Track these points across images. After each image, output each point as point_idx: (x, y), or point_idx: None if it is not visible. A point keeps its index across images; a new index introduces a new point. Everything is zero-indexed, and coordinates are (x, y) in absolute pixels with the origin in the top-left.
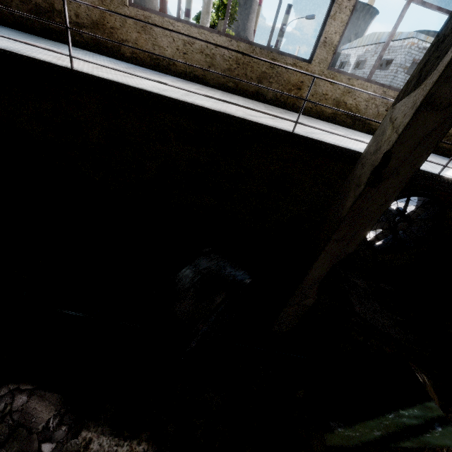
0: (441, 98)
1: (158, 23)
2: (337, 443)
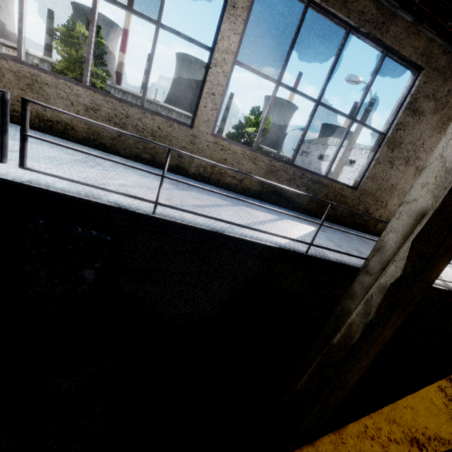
0: None
1: None
2: None
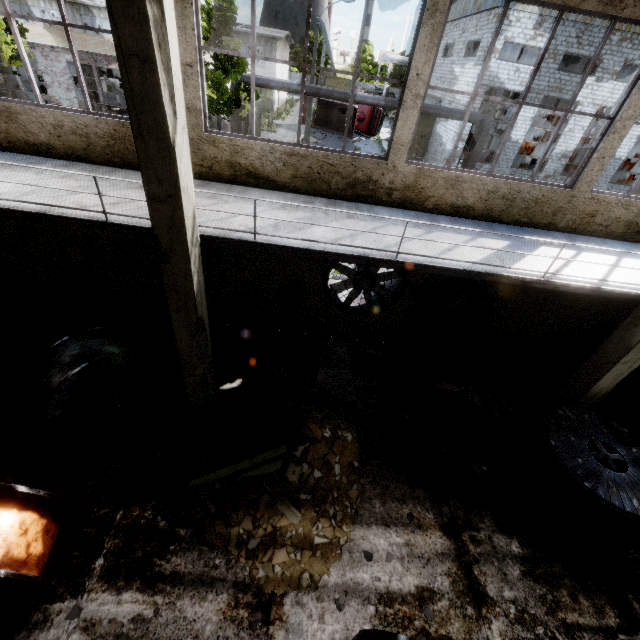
0: (158, 193)
1: (21, 112)
2: (196, 484)
